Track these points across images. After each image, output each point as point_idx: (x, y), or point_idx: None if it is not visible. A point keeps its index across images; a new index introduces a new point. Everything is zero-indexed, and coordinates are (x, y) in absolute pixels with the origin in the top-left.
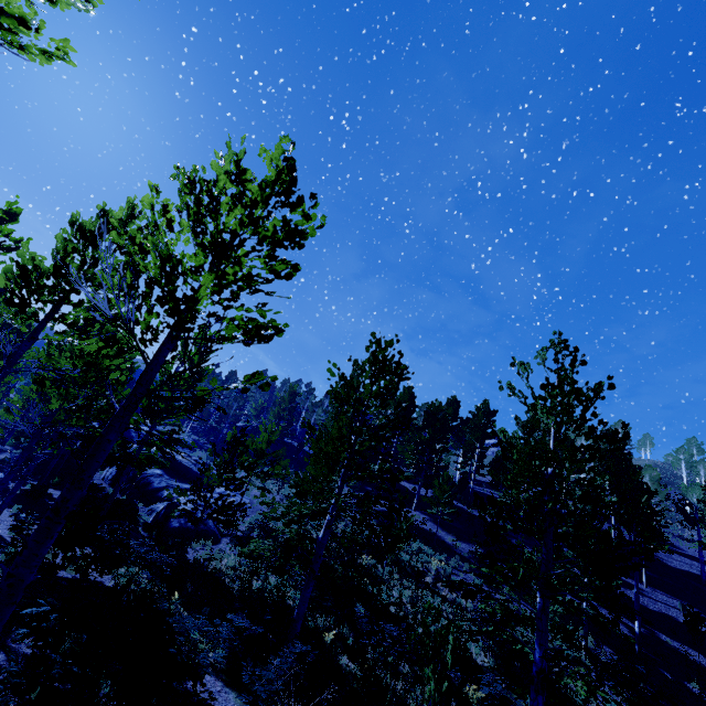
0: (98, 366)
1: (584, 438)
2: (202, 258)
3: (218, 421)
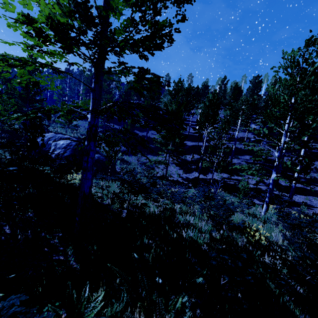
0: None
1: None
2: None
3: None
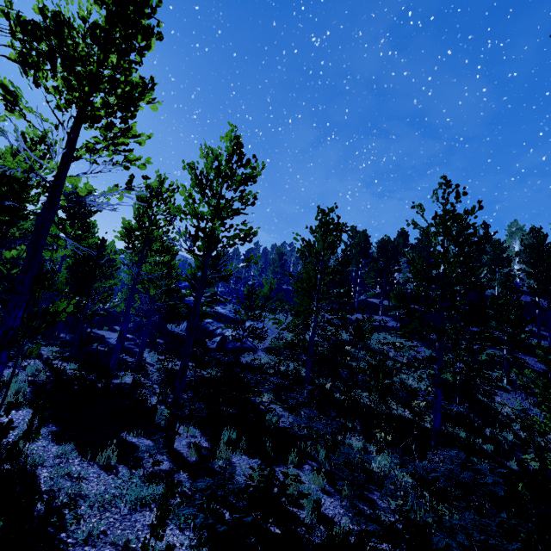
0: (173, 268)
1: (517, 238)
2: (213, 214)
3: (236, 284)
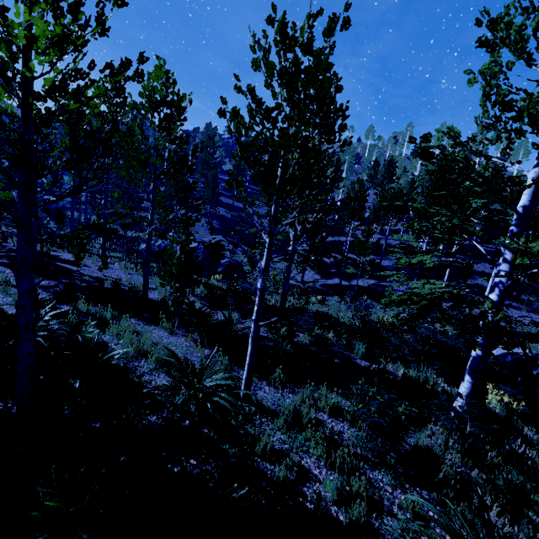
0: None
1: None
2: None
3: None
